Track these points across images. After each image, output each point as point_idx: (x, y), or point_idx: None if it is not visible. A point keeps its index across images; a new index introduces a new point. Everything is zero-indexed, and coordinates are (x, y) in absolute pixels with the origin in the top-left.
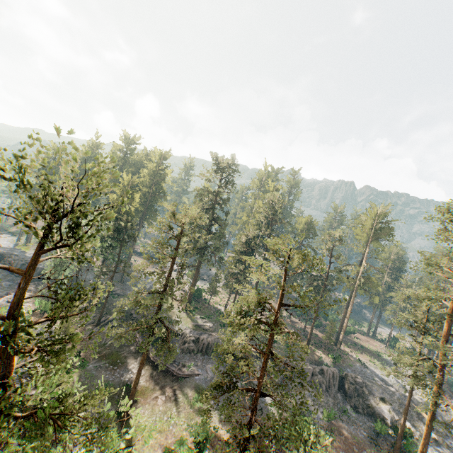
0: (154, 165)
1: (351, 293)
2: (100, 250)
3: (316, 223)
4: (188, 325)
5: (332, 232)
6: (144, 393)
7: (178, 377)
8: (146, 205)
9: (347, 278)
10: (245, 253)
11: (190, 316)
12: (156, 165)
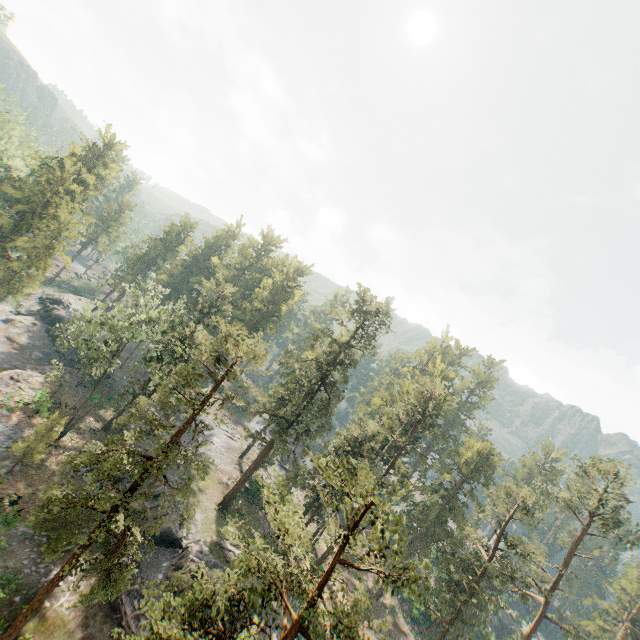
0: (283, 277)
1: (528, 635)
2: (145, 358)
3: (499, 460)
4: (206, 537)
5: (519, 492)
6: (51, 630)
7: (125, 632)
8: (250, 326)
9: (524, 601)
10: (355, 457)
11: (220, 522)
12: (283, 279)
